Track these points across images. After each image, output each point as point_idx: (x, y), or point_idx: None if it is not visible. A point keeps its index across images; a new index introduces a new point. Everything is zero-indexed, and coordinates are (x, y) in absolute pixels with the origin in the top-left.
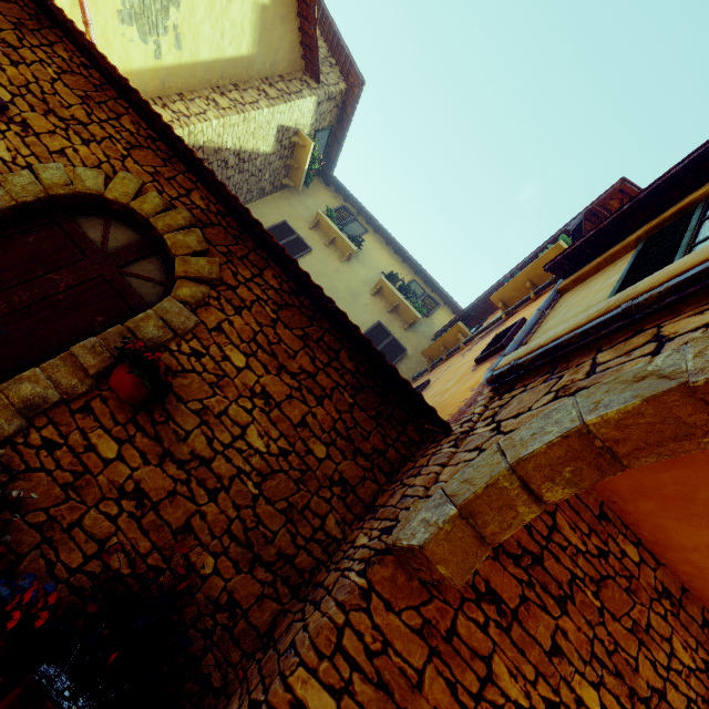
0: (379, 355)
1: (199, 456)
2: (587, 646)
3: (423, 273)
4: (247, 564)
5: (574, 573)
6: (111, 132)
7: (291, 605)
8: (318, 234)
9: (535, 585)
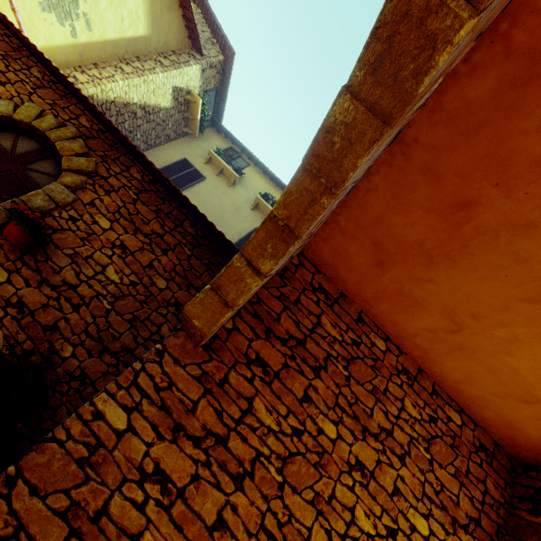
0: (202, 216)
1: (69, 283)
2: (333, 398)
3: None
4: (98, 352)
5: (330, 353)
6: (23, 77)
7: None
8: (211, 167)
9: (297, 358)
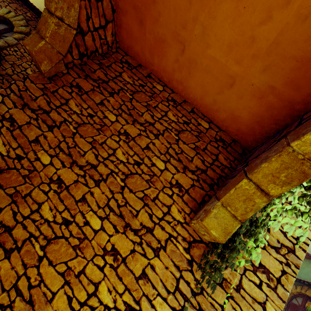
0: None
1: (8, 74)
2: (118, 106)
3: None
4: None
5: (123, 88)
6: (4, 0)
7: None
8: None
9: (101, 88)
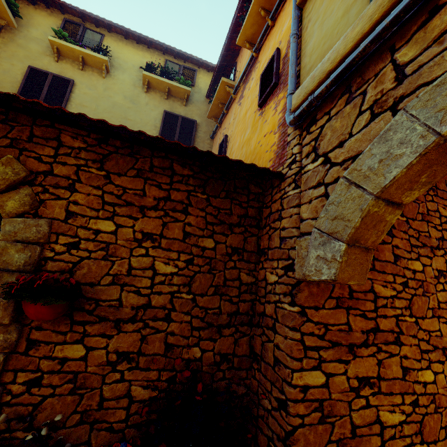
0: (207, 154)
1: (140, 306)
2: (408, 244)
3: (169, 49)
4: (216, 334)
5: None
6: None
7: (253, 331)
8: (67, 62)
9: None
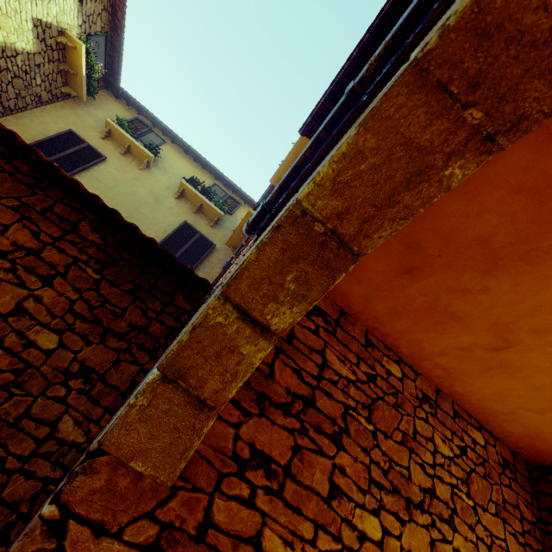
0: (113, 213)
1: None
2: (365, 474)
3: (222, 176)
4: None
5: (347, 404)
6: None
7: None
8: (112, 143)
9: (308, 430)
